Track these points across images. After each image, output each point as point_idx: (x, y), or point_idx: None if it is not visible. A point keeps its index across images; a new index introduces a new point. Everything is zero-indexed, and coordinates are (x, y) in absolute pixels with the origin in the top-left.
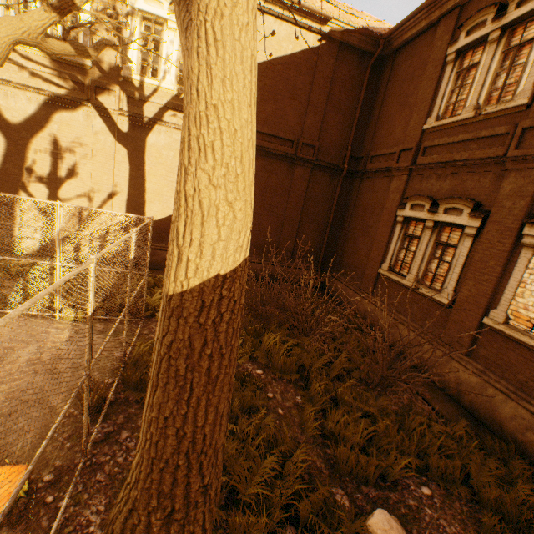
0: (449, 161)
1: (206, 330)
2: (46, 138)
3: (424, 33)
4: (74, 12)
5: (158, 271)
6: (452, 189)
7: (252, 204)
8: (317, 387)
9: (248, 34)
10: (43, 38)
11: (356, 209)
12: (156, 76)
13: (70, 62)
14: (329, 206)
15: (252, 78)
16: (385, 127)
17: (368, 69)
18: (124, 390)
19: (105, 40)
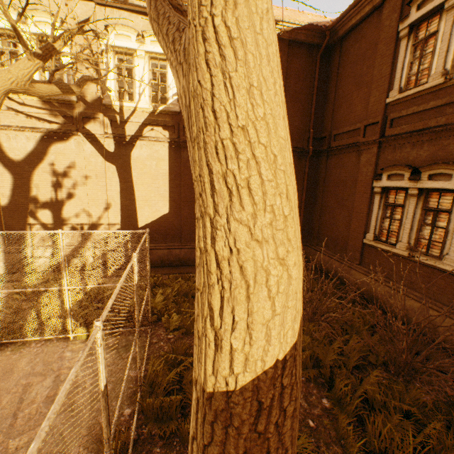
0: (423, 128)
1: (267, 439)
2: (45, 169)
3: (368, 17)
4: (56, 58)
5: (155, 269)
6: (432, 155)
7: (300, 245)
8: (343, 387)
9: (269, 24)
10: (31, 84)
11: (327, 184)
12: (131, 99)
13: (58, 100)
14: (301, 185)
15: (279, 80)
16: (343, 107)
17: (317, 59)
18: (145, 421)
19: (85, 76)
